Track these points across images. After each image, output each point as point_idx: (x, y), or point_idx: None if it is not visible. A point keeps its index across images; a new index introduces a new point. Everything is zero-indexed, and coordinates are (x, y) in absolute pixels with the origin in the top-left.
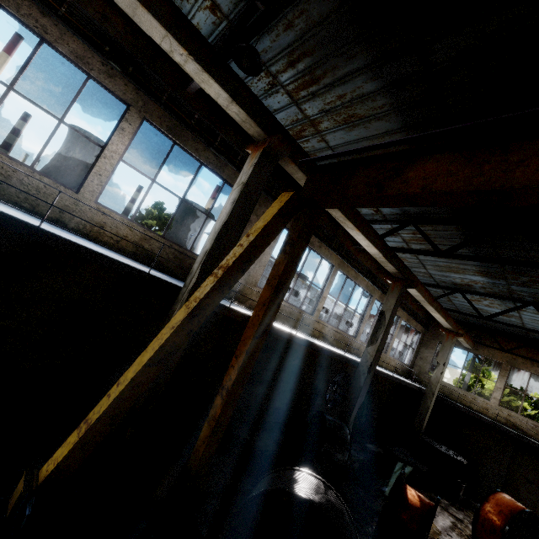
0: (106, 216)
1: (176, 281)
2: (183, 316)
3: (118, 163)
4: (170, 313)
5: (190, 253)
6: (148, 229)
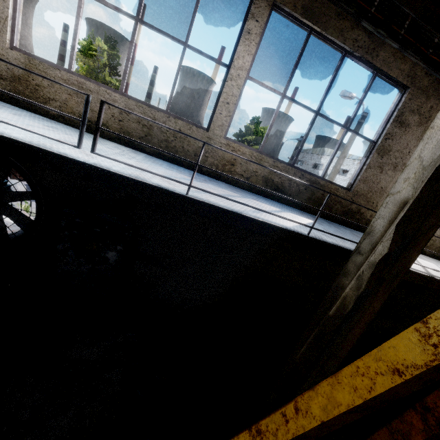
0: (235, 151)
1: (321, 227)
2: (421, 358)
3: (244, 83)
4: (335, 287)
5: (323, 181)
6: (277, 159)
